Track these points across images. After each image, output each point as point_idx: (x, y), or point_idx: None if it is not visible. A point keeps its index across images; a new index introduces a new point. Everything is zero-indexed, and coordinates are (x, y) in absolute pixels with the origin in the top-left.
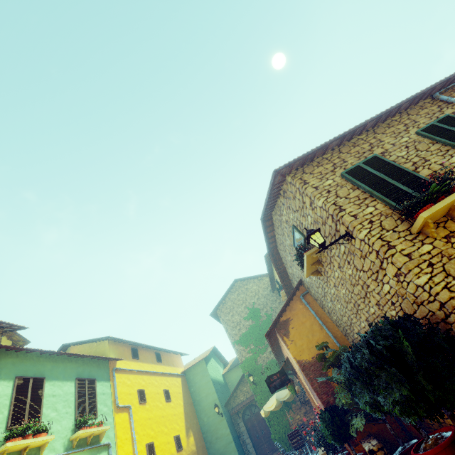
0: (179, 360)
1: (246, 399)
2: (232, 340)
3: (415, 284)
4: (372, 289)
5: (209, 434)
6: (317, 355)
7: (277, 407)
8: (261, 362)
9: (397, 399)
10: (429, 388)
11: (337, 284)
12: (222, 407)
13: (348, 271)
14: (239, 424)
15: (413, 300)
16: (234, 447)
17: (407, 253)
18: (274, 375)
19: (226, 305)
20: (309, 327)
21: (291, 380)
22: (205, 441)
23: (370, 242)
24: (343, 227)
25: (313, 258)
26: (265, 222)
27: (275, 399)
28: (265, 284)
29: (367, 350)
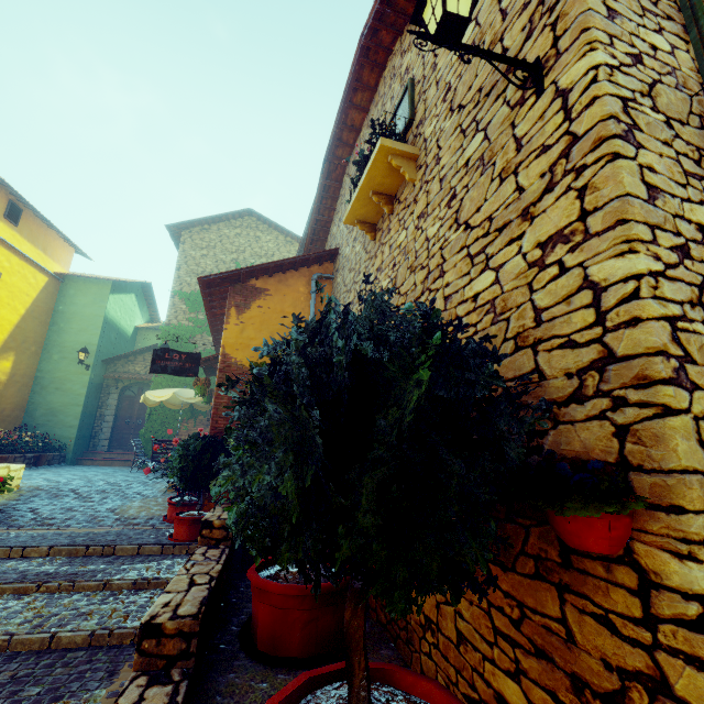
0: (66, 254)
1: (144, 374)
2: (176, 287)
3: (584, 279)
4: (443, 284)
5: (49, 377)
6: (256, 360)
7: (176, 406)
8: (198, 343)
9: (253, 491)
10: (366, 522)
11: (386, 263)
12: (95, 359)
13: (431, 229)
14: (111, 395)
15: (520, 329)
16: (78, 413)
17: (654, 183)
18: (178, 353)
19: (206, 234)
20: (287, 325)
21: (208, 382)
22: (35, 381)
23: (583, 99)
24: (541, 45)
25: (389, 177)
26: (364, 62)
27: (173, 392)
28: (290, 254)
29: (304, 338)
